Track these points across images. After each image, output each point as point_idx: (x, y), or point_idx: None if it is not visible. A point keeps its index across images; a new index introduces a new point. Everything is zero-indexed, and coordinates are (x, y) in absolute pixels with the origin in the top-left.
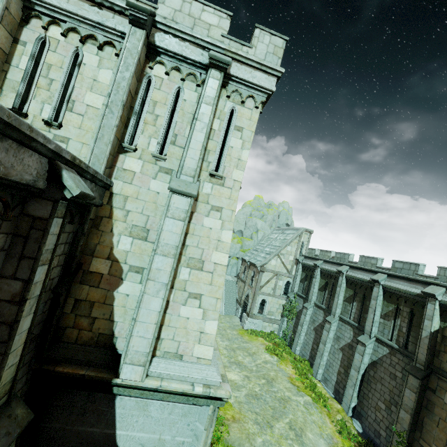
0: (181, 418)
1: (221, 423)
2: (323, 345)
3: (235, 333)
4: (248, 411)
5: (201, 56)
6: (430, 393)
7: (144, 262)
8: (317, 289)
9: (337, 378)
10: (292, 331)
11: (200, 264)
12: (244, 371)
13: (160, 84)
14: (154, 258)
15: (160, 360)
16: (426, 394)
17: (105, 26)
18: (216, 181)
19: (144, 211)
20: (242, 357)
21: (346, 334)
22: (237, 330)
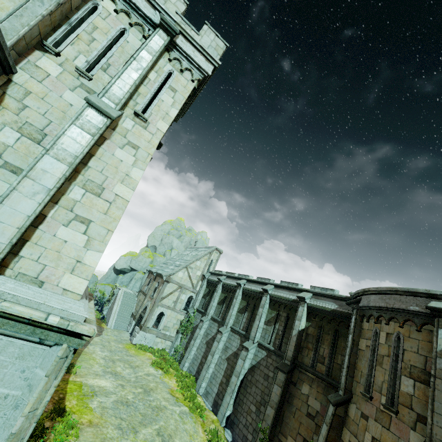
0: (14, 361)
1: (70, 426)
2: (212, 356)
3: (120, 346)
4: (112, 417)
5: (153, 16)
6: (292, 387)
7: (27, 165)
8: (216, 303)
9: (219, 389)
10: (184, 347)
11: (99, 190)
12: (119, 381)
13: (106, 15)
14: (43, 158)
15: (8, 280)
16: (289, 389)
17: None
18: (139, 122)
19: (47, 115)
20: (121, 368)
21: (234, 344)
22: (124, 343)
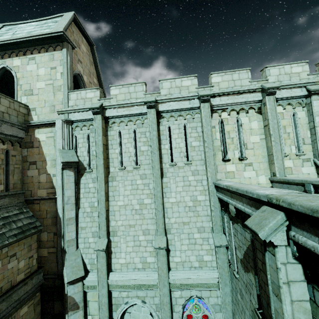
0: None
1: None
2: None
3: None
4: None
5: (301, 92)
6: None
7: None
8: None
9: None
10: None
11: None
12: None
13: (282, 116)
14: None
15: None
16: None
17: (248, 101)
18: None
19: None
20: None
21: None
22: None
